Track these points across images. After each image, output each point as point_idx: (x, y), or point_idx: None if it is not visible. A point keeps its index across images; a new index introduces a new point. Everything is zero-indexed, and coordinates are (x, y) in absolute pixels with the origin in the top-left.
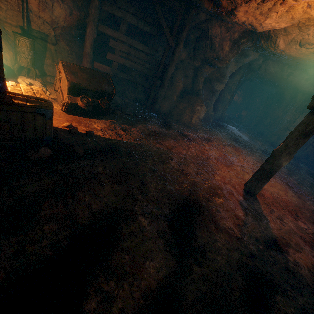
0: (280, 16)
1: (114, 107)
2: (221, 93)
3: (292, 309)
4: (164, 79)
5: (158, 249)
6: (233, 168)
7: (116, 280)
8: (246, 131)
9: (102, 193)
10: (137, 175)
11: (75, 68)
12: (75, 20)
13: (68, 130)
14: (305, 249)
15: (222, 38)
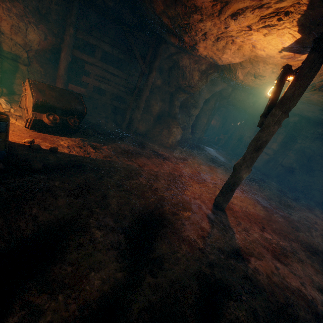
0: (234, 53)
1: (87, 127)
2: (197, 118)
3: (243, 312)
4: (139, 102)
5: (108, 260)
6: (205, 185)
7: (50, 293)
8: (224, 153)
9: (54, 205)
10: (99, 190)
11: (43, 86)
12: (50, 45)
13: (29, 145)
14: (267, 258)
15: (192, 68)
